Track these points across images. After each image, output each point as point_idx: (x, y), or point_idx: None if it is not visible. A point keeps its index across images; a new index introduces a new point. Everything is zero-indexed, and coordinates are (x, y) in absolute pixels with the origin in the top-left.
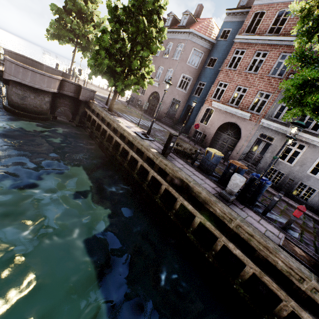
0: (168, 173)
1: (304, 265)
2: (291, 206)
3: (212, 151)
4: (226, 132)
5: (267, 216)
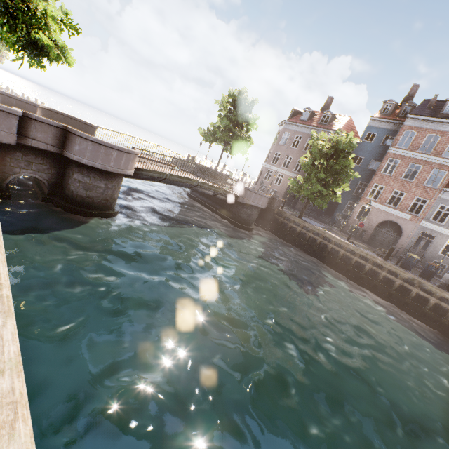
0: (399, 274)
1: None
2: None
3: (414, 256)
4: (385, 229)
5: None
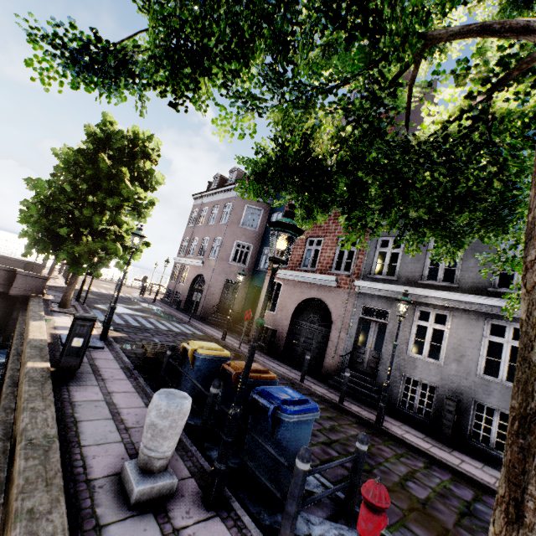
0: (14, 421)
1: None
2: (467, 481)
3: (188, 347)
4: (308, 319)
5: None
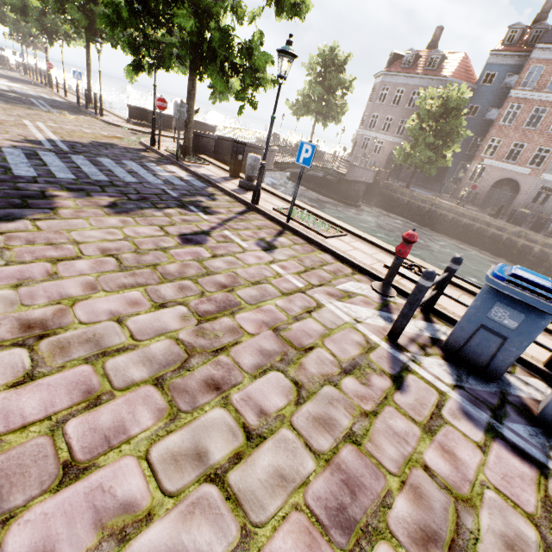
0: (507, 229)
1: None
2: None
3: (525, 211)
4: (500, 188)
5: None
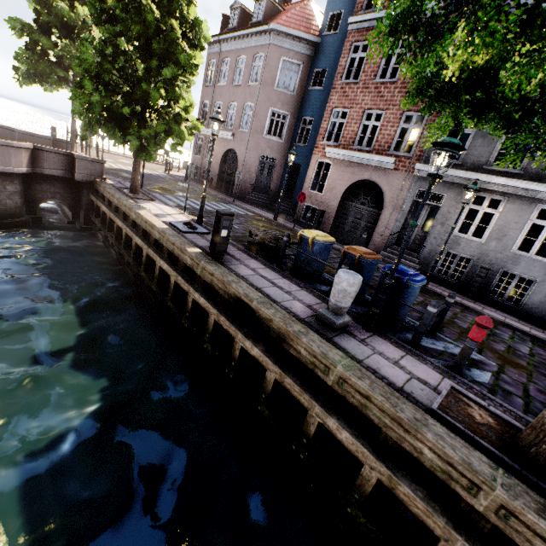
0: (217, 289)
1: (486, 450)
2: None
3: (308, 235)
4: (357, 201)
5: (425, 346)
